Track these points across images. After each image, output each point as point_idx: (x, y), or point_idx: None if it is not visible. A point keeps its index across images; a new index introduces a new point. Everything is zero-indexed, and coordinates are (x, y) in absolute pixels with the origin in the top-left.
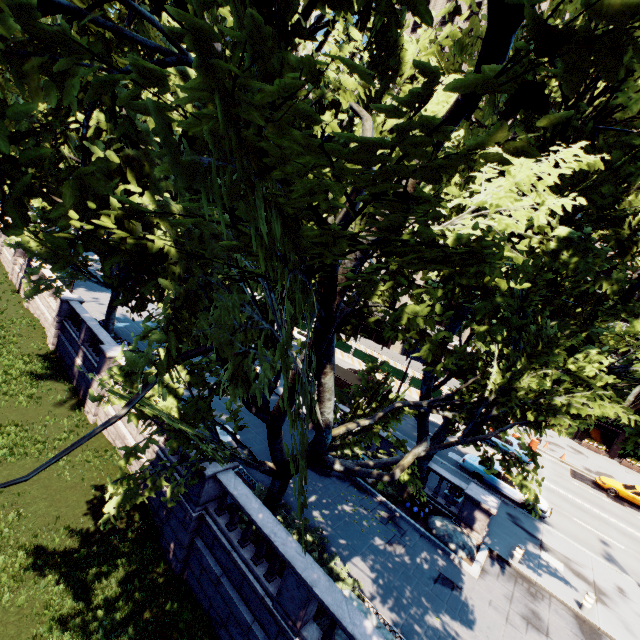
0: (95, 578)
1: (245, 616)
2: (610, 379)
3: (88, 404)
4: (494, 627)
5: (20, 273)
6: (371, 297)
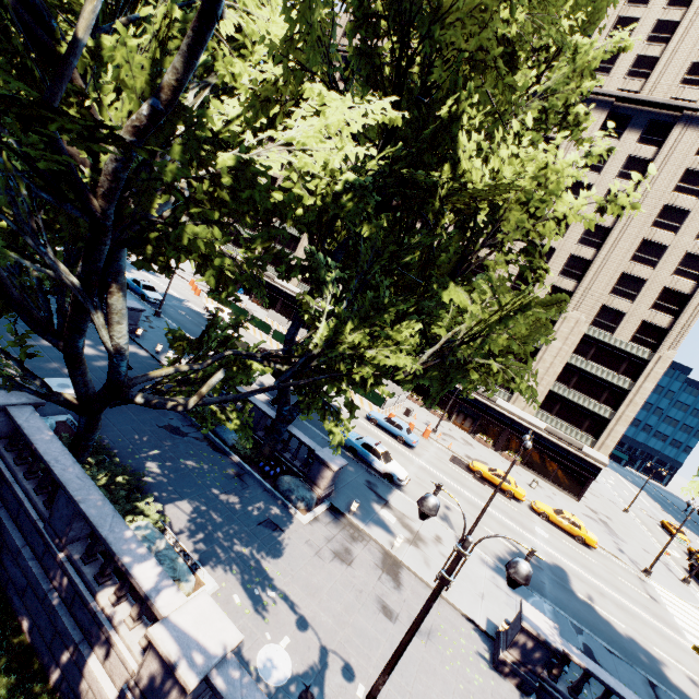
0: None
1: (16, 542)
2: (412, 340)
3: None
4: (300, 558)
5: None
6: (150, 212)
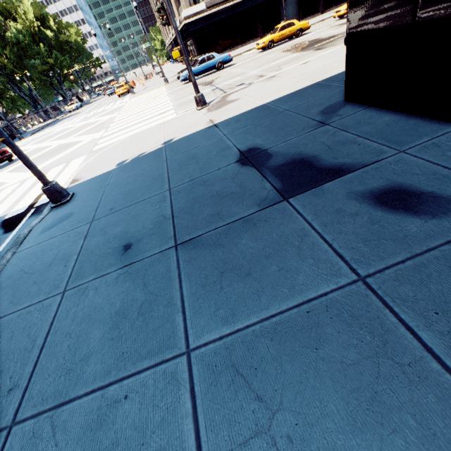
0: None
1: None
2: None
3: None
4: None
5: None
6: None
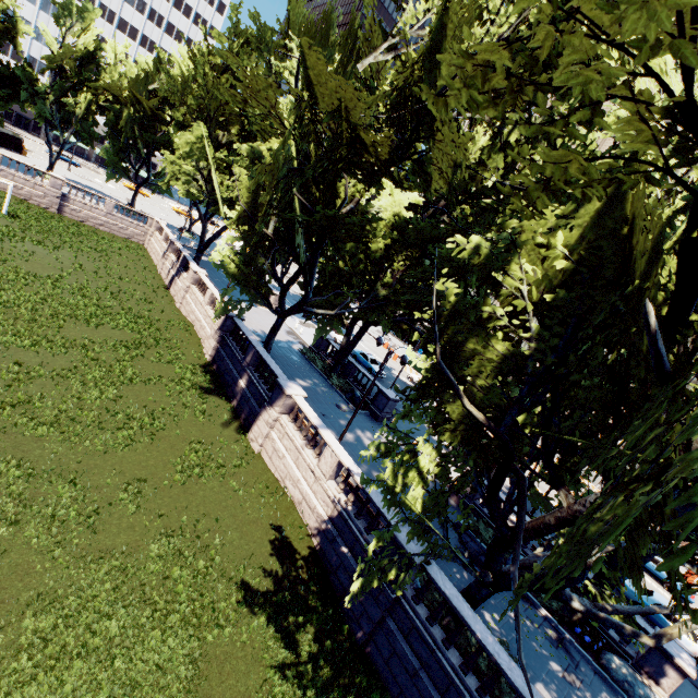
0: (294, 629)
1: None
2: None
3: (254, 432)
4: None
5: (171, 270)
6: None
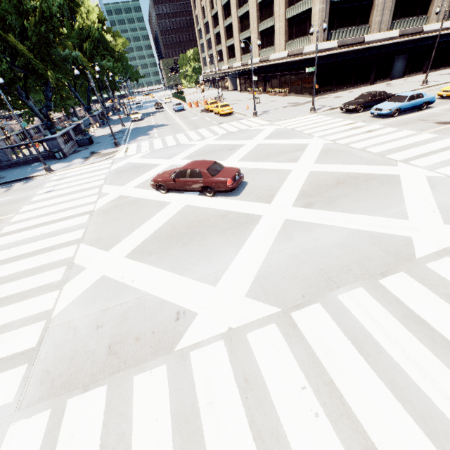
0: None
1: None
2: None
3: None
4: None
5: None
6: None
